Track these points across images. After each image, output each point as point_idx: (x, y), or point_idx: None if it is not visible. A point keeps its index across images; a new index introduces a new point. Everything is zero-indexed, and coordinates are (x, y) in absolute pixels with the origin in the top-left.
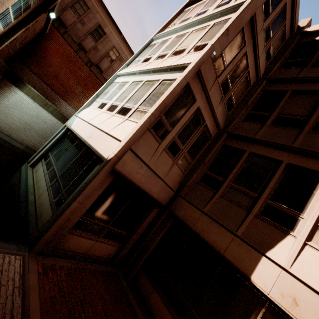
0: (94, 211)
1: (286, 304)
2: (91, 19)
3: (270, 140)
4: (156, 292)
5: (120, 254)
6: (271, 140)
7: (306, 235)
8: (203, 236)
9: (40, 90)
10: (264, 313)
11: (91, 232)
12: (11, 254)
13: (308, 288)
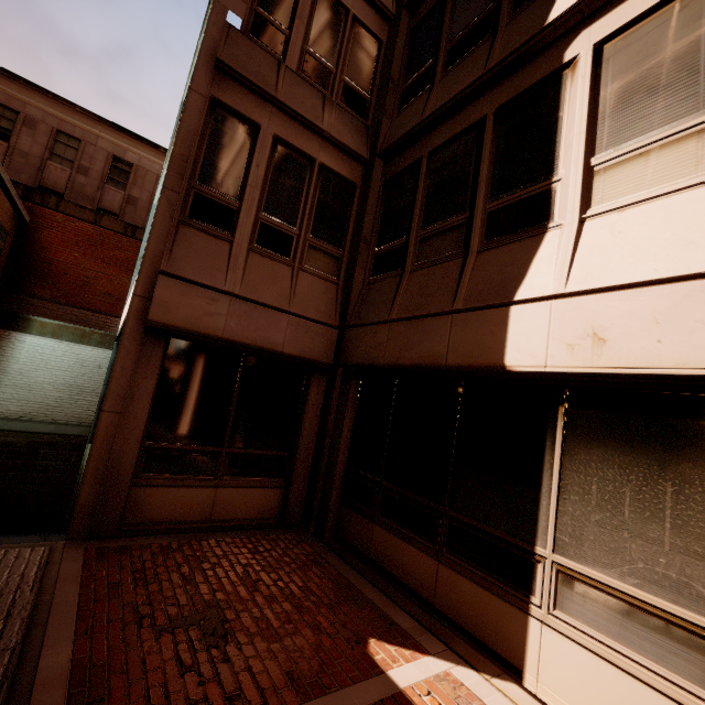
0: (170, 426)
1: (584, 357)
2: (94, 156)
3: (447, 100)
4: (377, 526)
5: (290, 499)
6: (449, 97)
7: (578, 203)
8: (403, 361)
9: (74, 323)
10: (567, 415)
11: (191, 471)
12: (23, 548)
13: (610, 293)
